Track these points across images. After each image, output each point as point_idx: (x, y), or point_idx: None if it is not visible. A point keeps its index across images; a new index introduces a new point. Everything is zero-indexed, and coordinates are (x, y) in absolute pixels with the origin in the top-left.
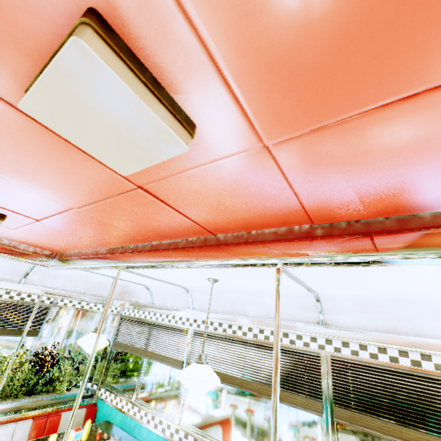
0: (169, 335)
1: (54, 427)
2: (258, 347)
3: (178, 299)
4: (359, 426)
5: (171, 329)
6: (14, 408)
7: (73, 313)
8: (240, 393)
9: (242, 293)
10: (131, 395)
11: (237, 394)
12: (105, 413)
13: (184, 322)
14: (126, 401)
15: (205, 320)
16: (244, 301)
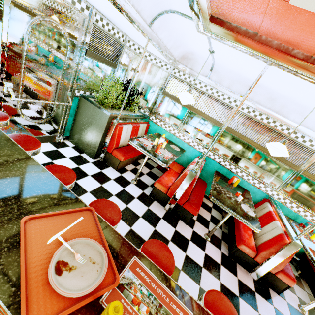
0: (216, 106)
1: (138, 130)
2: (281, 136)
3: (236, 85)
4: (311, 179)
5: (218, 102)
6: (124, 117)
7: (132, 56)
8: (254, 150)
9: (301, 106)
10: (177, 127)
11: (252, 149)
12: (156, 129)
13: (231, 102)
14: (174, 129)
15: (249, 108)
16: (293, 110)
